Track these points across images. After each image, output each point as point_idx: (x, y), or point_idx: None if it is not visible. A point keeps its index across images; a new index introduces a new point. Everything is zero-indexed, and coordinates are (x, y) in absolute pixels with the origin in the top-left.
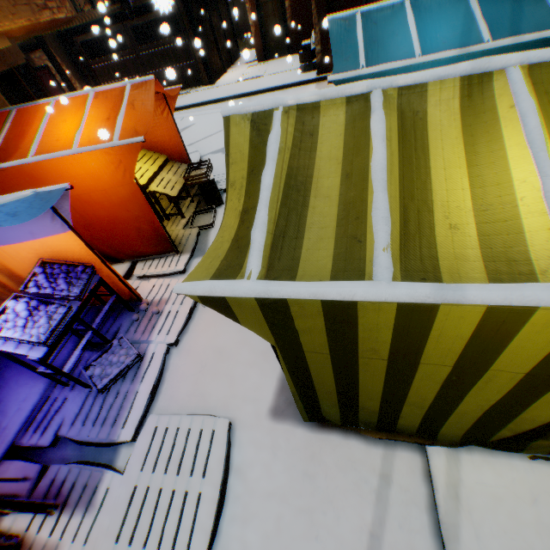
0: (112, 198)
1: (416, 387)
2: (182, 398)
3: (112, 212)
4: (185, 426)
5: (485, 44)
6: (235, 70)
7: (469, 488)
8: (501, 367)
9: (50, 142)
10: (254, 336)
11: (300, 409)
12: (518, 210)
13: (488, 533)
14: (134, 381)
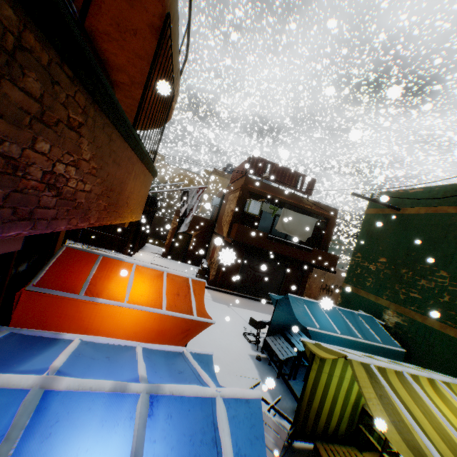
0: None
1: None
2: None
3: None
4: None
5: (362, 339)
6: (144, 252)
7: None
8: None
9: (136, 294)
10: None
11: None
12: None
13: None
14: None
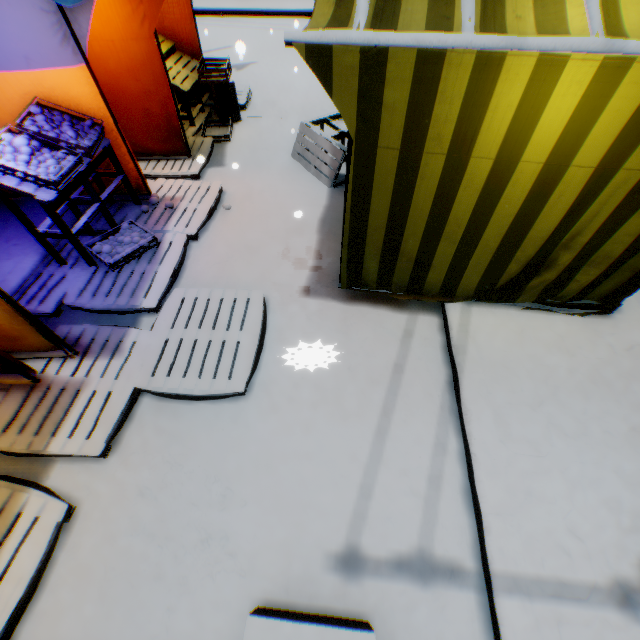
0: (119, 58)
1: (458, 202)
2: (208, 281)
3: (116, 79)
4: (217, 296)
5: None
6: None
7: (476, 327)
8: (529, 156)
9: None
10: (285, 236)
11: (343, 263)
12: (565, 8)
13: (487, 349)
14: (152, 262)
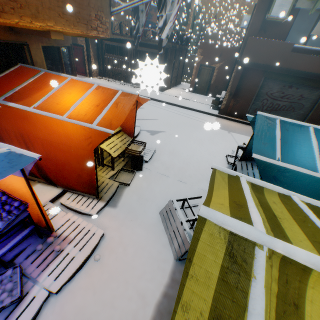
0: (72, 152)
1: None
2: None
3: (67, 159)
4: None
5: None
6: (176, 89)
7: None
8: None
9: (52, 102)
10: (122, 318)
11: None
12: None
13: None
14: None
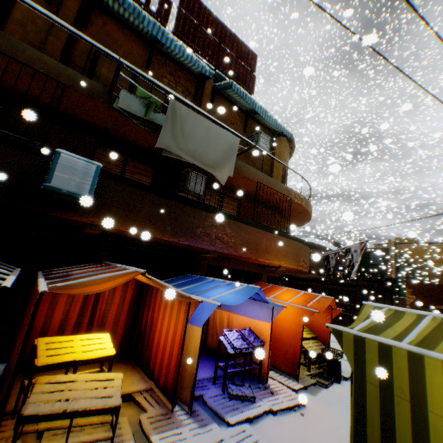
0: (286, 327)
1: None
2: (265, 435)
3: (281, 334)
4: (263, 440)
5: None
6: None
7: None
8: None
9: (278, 297)
10: None
11: None
12: None
13: None
14: (246, 405)
